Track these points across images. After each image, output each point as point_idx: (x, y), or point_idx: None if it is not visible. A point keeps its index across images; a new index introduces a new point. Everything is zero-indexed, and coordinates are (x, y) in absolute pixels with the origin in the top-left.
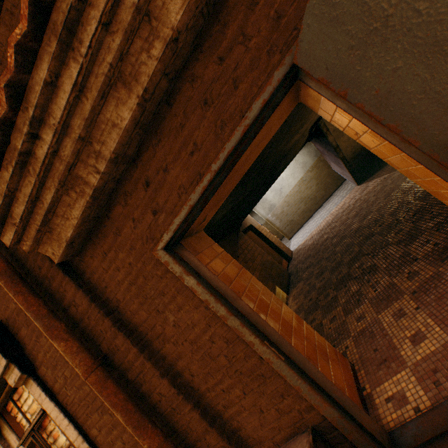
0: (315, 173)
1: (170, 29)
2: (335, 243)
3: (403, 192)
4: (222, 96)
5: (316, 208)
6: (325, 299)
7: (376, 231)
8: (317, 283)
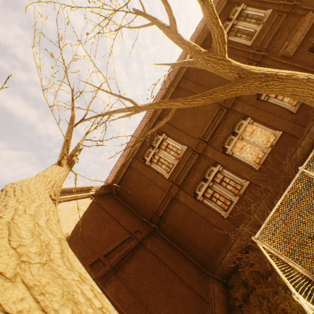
0: None
1: (307, 31)
2: None
3: None
4: (310, 36)
5: None
6: None
7: None
8: None
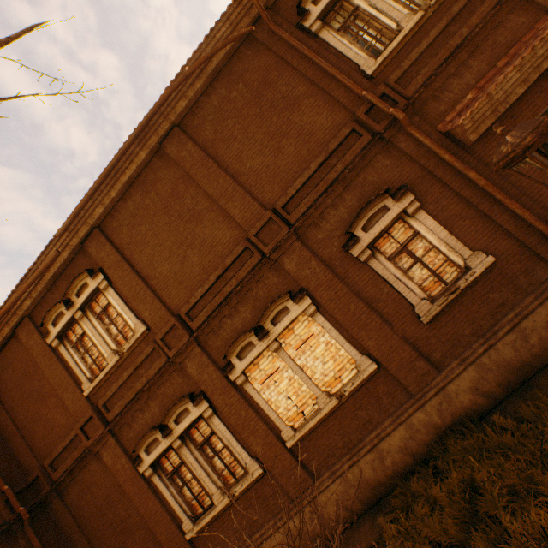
0: None
1: (542, 70)
2: None
3: None
4: (547, 91)
5: None
6: None
7: None
8: None
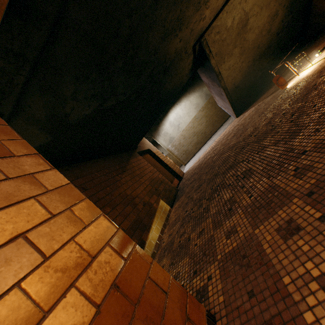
0: (205, 113)
1: None
2: (215, 160)
3: (277, 105)
4: None
5: (206, 140)
6: (198, 210)
7: (252, 140)
8: (195, 195)
